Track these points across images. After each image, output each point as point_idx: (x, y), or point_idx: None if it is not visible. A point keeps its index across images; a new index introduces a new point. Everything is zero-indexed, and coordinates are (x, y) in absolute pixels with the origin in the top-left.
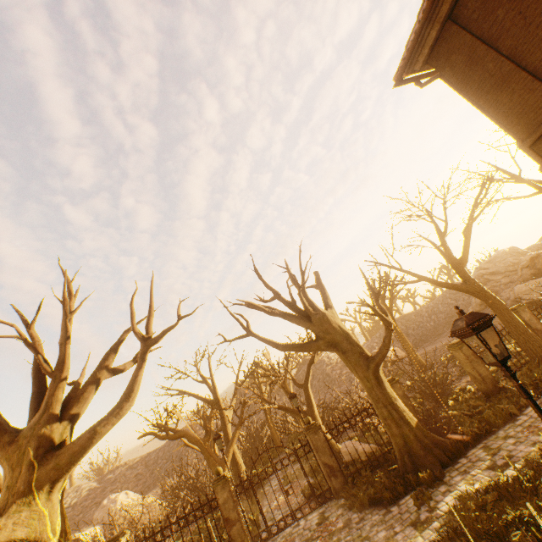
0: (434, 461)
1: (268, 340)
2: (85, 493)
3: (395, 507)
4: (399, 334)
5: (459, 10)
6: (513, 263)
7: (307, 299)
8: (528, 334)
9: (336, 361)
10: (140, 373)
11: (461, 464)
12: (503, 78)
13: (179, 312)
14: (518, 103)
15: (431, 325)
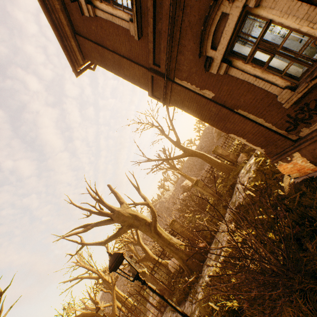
0: (197, 263)
1: (95, 242)
2: None
3: (187, 303)
4: (184, 175)
5: (77, 28)
6: None
7: (107, 206)
8: (220, 165)
9: (169, 197)
10: None
11: (207, 259)
12: (119, 62)
13: (0, 289)
14: (134, 74)
15: None
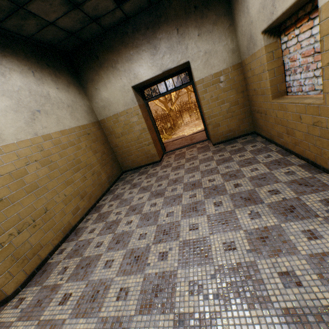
0: None
1: None
2: None
3: None
4: None
5: None
6: None
7: None
8: None
9: None
10: None
11: None
12: None
13: None
14: None
15: None
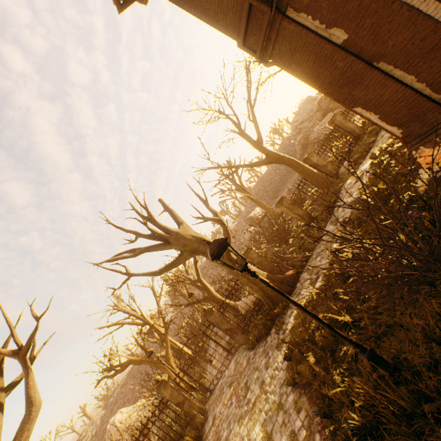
0: None
1: (146, 273)
2: (99, 421)
3: (269, 337)
4: (255, 201)
5: None
6: (311, 109)
7: (161, 227)
8: (316, 175)
9: None
10: (31, 379)
11: (297, 288)
12: None
13: (35, 313)
14: (218, 6)
15: (278, 178)
